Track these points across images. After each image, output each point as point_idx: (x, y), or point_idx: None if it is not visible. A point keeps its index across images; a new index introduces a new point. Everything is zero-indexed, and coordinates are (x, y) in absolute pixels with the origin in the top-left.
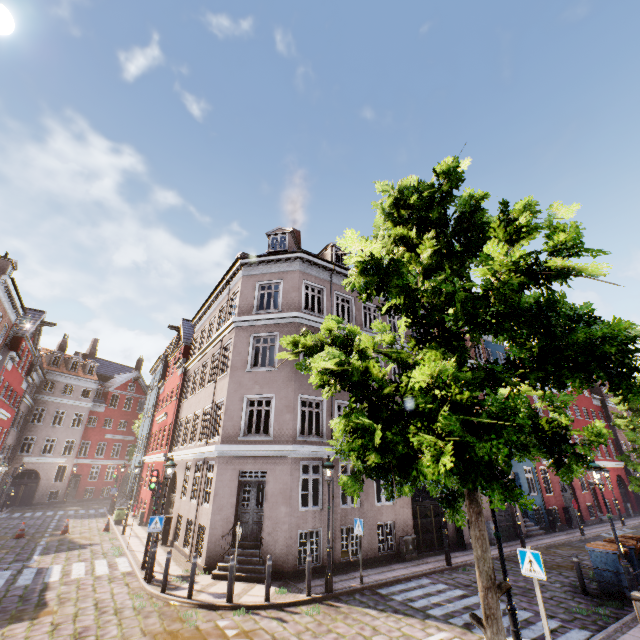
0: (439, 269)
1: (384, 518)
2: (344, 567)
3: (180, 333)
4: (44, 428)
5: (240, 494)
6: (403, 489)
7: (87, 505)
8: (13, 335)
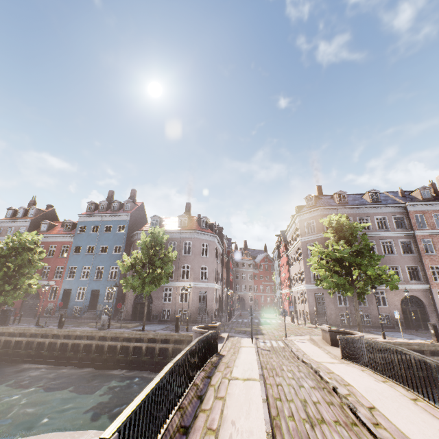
0: (339, 241)
1: (383, 312)
2: (362, 327)
3: (280, 237)
4: (240, 281)
5: (316, 301)
6: (348, 294)
7: (264, 311)
8: (227, 250)
